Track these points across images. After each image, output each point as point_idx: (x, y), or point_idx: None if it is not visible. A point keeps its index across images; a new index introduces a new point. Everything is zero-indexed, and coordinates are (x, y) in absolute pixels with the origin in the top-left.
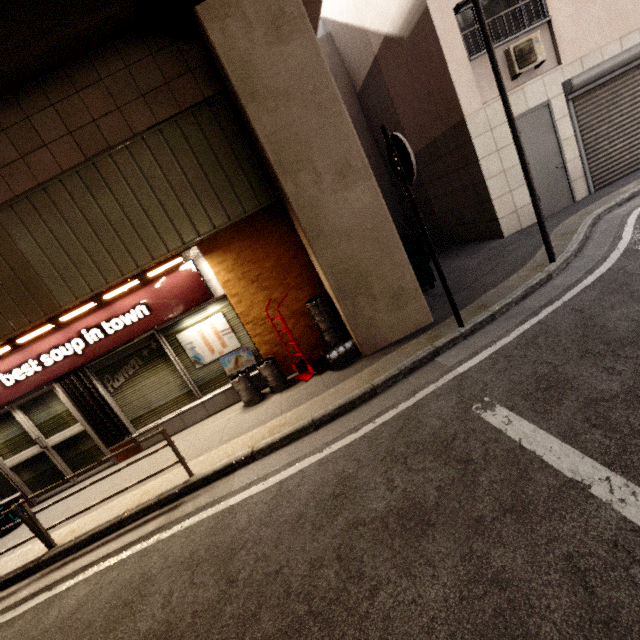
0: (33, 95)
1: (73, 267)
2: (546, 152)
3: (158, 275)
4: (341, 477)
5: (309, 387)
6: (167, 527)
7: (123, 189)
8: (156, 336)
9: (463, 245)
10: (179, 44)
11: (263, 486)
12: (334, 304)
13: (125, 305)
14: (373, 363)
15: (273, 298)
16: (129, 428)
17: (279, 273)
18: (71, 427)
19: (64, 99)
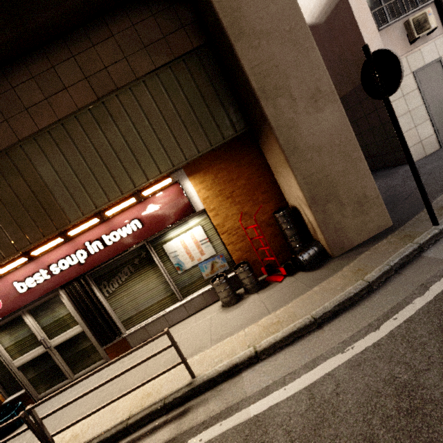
0: (58, 49)
1: (82, 188)
2: (441, 96)
3: (150, 194)
4: (396, 385)
5: (286, 287)
6: (181, 439)
7: (126, 122)
8: (146, 246)
9: (371, 173)
10: (175, 7)
11: (287, 392)
12: (299, 213)
13: (122, 220)
14: (349, 262)
15: (244, 211)
16: (120, 328)
17: (249, 190)
18: (71, 328)
19: (83, 52)
